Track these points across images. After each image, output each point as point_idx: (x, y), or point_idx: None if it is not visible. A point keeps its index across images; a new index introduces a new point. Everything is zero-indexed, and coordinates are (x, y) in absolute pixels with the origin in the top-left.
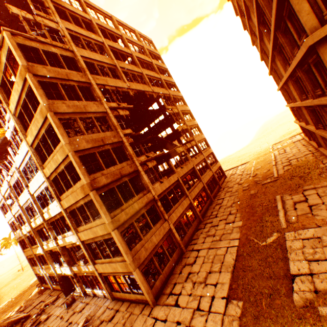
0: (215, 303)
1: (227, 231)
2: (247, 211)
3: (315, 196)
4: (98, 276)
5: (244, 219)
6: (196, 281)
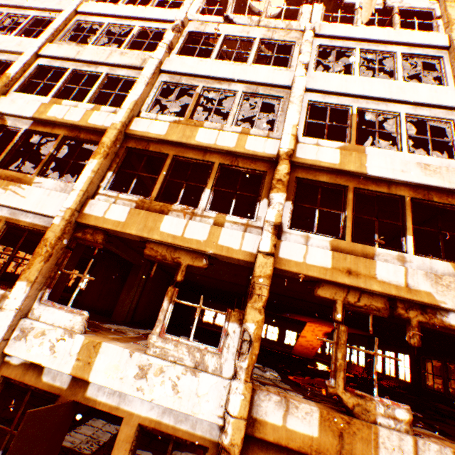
0: None
1: None
2: None
3: None
4: None
5: None
6: None
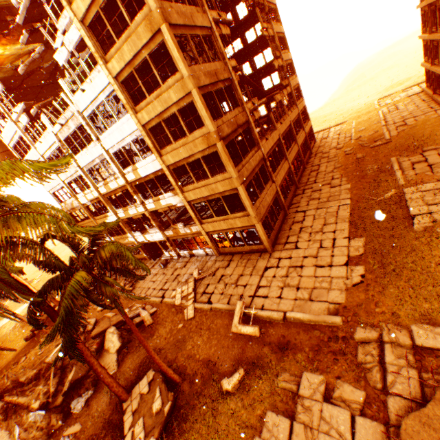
0: (337, 242)
1: (334, 193)
2: (355, 175)
3: (436, 156)
4: (205, 236)
5: (353, 182)
6: (312, 232)
